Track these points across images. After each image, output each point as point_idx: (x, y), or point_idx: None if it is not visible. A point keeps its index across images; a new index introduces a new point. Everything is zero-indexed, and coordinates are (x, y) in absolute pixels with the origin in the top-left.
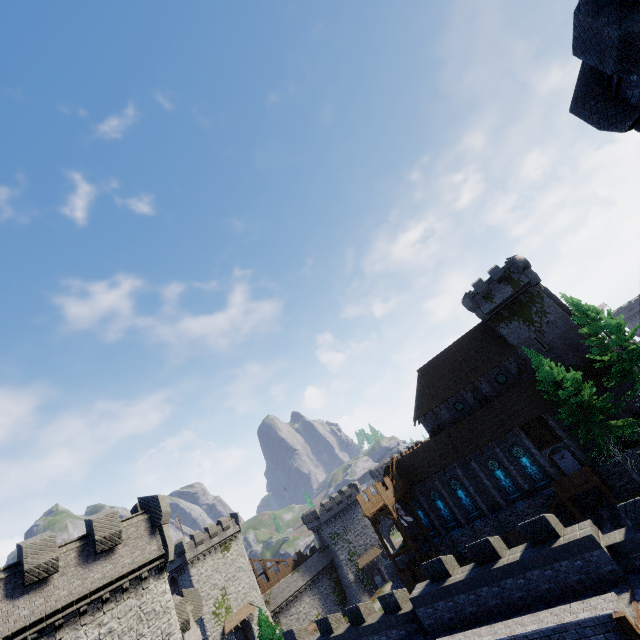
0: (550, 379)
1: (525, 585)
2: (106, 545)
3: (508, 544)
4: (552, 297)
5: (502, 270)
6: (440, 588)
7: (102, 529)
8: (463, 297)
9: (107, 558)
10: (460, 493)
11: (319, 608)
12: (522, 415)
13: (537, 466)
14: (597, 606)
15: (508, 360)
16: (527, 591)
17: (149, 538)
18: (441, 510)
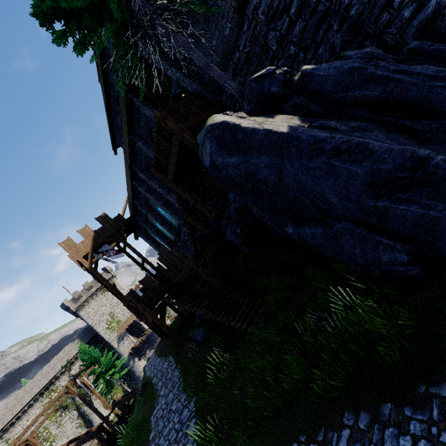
0: None
1: None
2: None
3: None
4: None
5: None
6: None
7: None
8: None
9: None
10: (160, 210)
11: None
12: None
13: None
14: None
15: None
16: None
17: None
18: (163, 231)
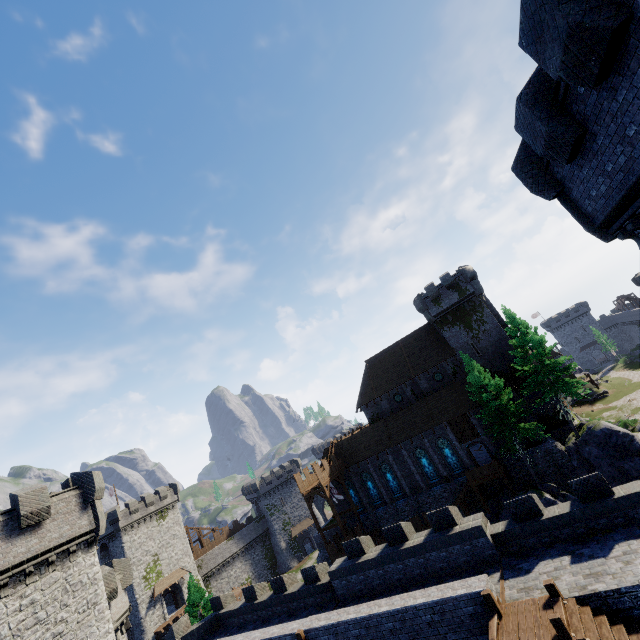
0: (477, 383)
1: (424, 563)
2: (32, 520)
3: (423, 522)
4: (491, 308)
5: (452, 278)
6: (355, 564)
7: (29, 504)
8: (415, 298)
9: (33, 533)
10: (389, 476)
11: (250, 572)
12: (450, 411)
13: (456, 457)
14: (472, 584)
15: (446, 361)
16: (425, 568)
17: (80, 513)
18: (370, 490)
